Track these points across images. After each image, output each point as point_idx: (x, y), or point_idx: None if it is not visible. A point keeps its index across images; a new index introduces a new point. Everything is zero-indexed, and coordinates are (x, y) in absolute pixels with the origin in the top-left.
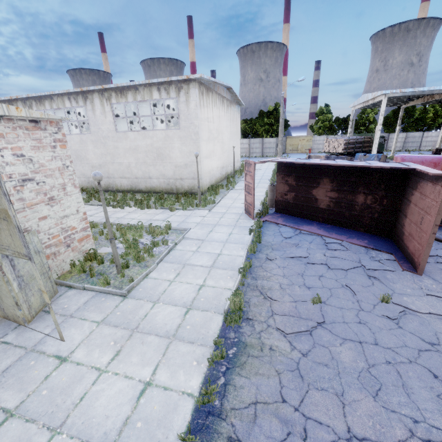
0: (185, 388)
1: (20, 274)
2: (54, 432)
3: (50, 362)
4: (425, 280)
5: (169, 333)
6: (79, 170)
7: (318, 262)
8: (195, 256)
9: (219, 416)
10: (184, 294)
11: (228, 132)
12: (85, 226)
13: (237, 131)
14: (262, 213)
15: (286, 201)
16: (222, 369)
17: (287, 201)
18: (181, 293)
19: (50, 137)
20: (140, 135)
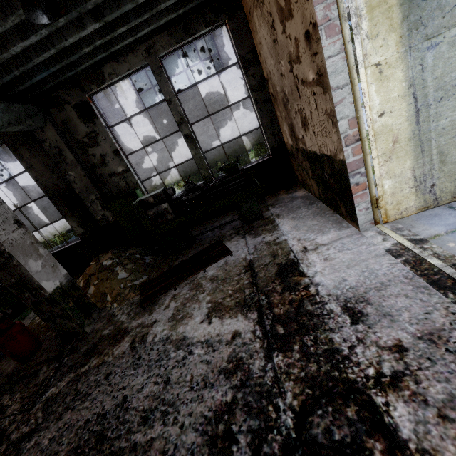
0: None
1: None
2: None
3: None
4: None
5: None
6: None
7: None
8: None
9: None
10: None
11: None
12: None
13: None
14: None
15: None
16: None
17: None
18: None
19: None
20: None
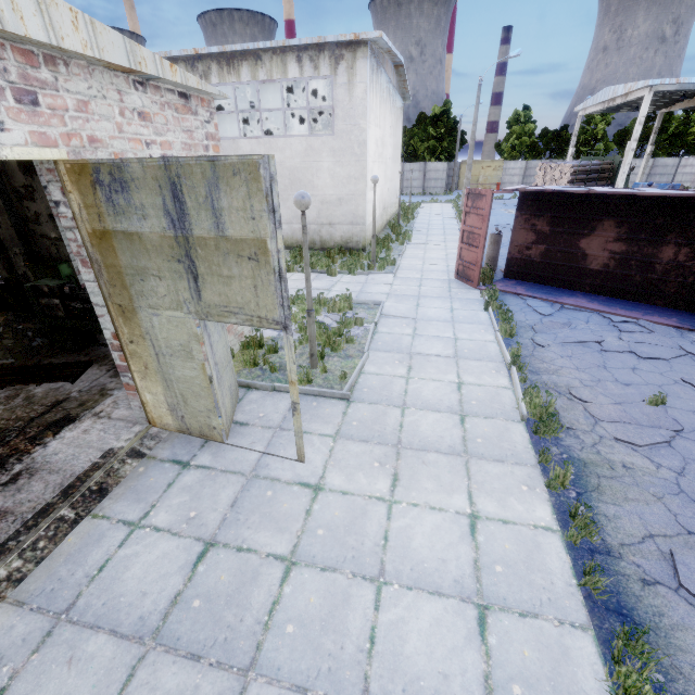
0: (533, 520)
1: (215, 360)
2: (378, 583)
3: (296, 491)
4: None
5: (456, 449)
6: None
7: (618, 350)
8: (420, 342)
9: (610, 554)
10: (440, 395)
11: (391, 148)
12: None
13: (398, 147)
14: (483, 278)
15: (527, 259)
16: (572, 495)
17: (530, 259)
18: (433, 394)
19: (202, 130)
20: (261, 144)
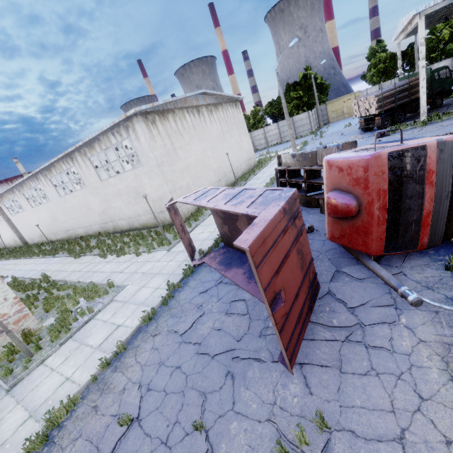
0: None
1: None
2: None
3: None
4: (291, 386)
5: None
6: (92, 219)
7: (193, 341)
8: (98, 330)
9: None
10: (45, 392)
11: (220, 139)
12: (19, 308)
13: (239, 130)
14: (210, 248)
15: (225, 234)
16: None
17: (226, 234)
18: (45, 390)
19: None
20: (117, 179)
